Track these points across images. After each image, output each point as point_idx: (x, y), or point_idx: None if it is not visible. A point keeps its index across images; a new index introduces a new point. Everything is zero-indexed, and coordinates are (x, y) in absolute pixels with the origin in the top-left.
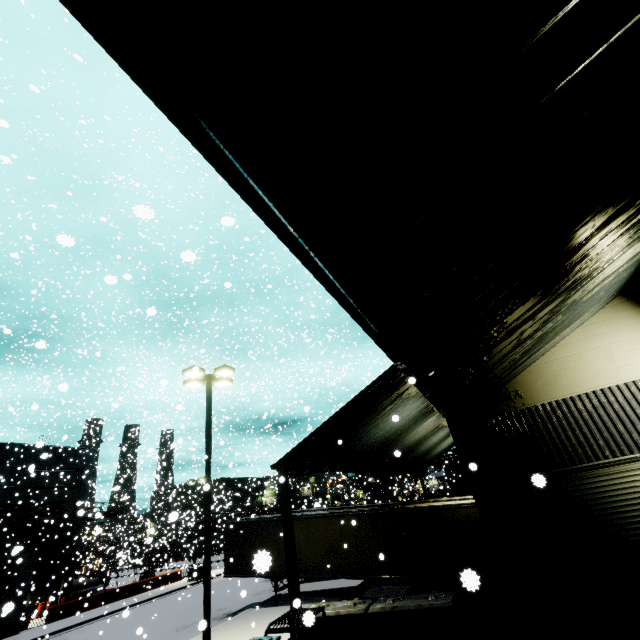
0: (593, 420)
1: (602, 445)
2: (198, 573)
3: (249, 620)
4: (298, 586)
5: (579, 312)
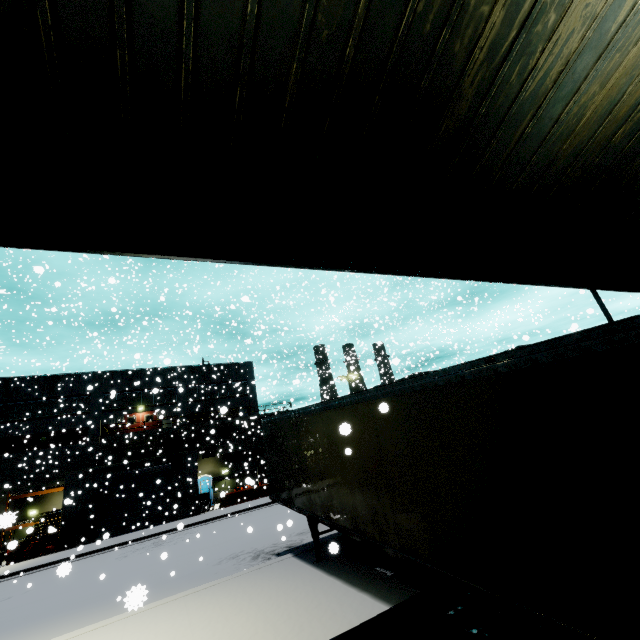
0: None
1: None
2: None
3: (237, 592)
4: None
5: None
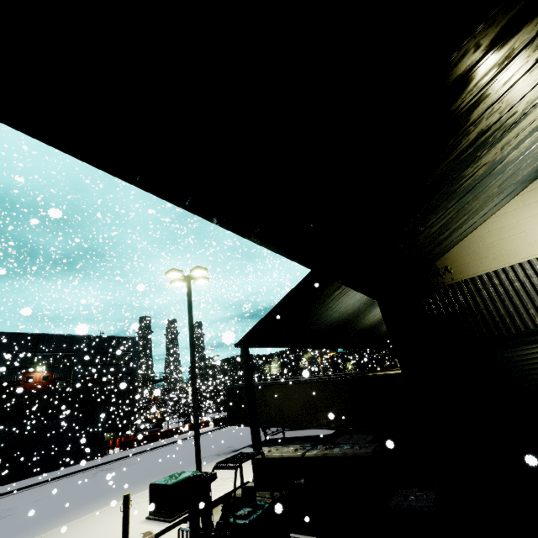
0: (525, 290)
1: (533, 314)
2: (220, 422)
3: None
4: (259, 435)
5: (509, 175)
